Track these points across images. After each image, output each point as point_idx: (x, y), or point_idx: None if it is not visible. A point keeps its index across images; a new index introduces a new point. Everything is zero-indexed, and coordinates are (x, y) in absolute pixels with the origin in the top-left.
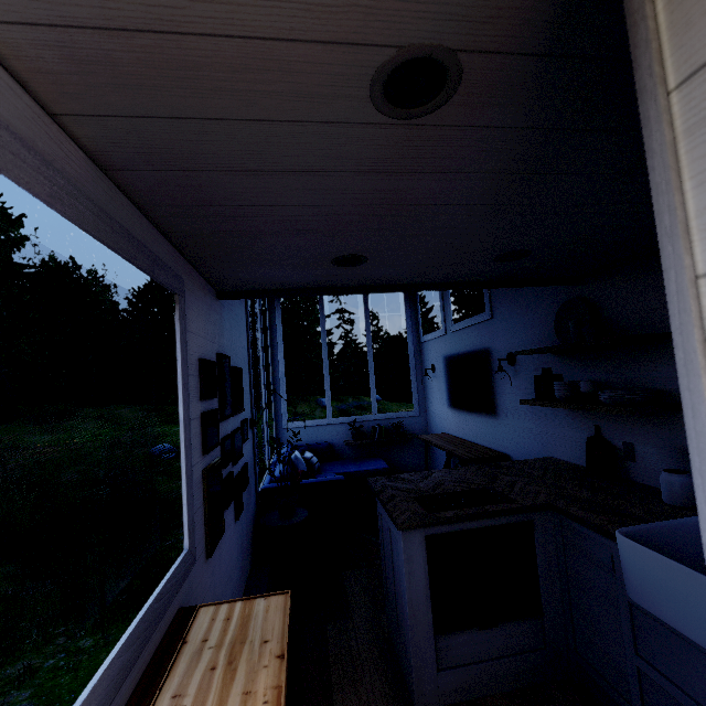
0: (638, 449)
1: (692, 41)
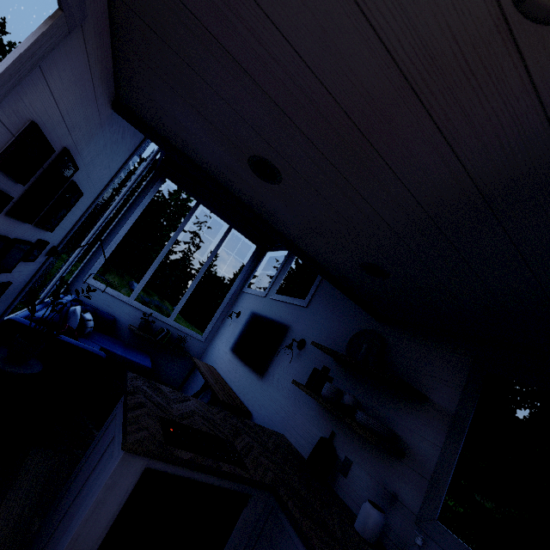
0: (354, 468)
1: None
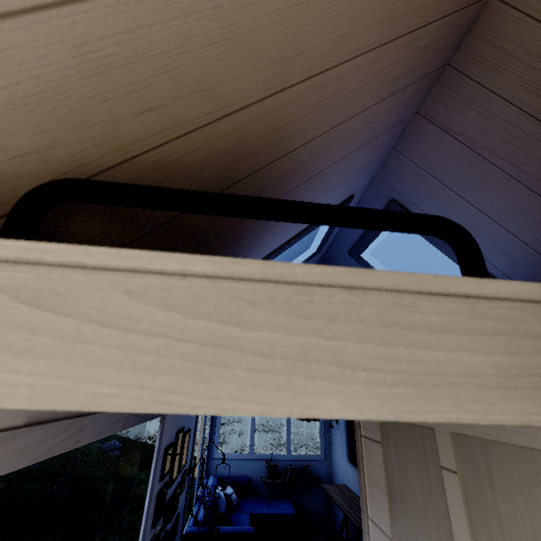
0: None
1: (371, 506)
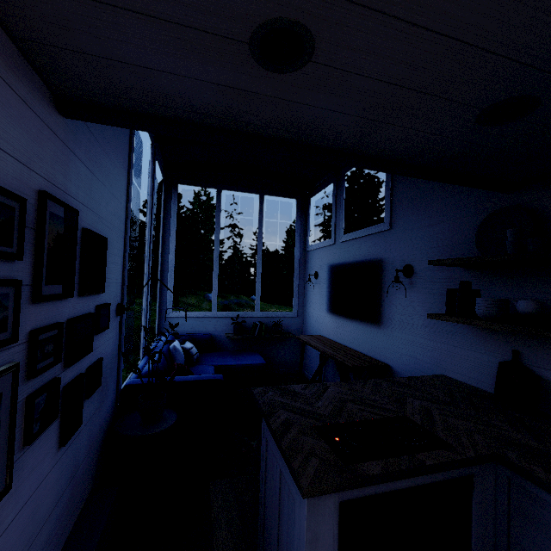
0: None
1: None
